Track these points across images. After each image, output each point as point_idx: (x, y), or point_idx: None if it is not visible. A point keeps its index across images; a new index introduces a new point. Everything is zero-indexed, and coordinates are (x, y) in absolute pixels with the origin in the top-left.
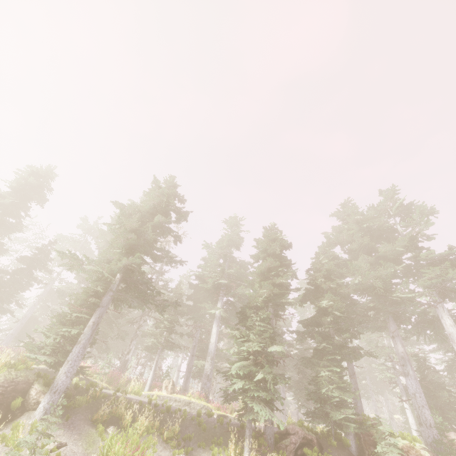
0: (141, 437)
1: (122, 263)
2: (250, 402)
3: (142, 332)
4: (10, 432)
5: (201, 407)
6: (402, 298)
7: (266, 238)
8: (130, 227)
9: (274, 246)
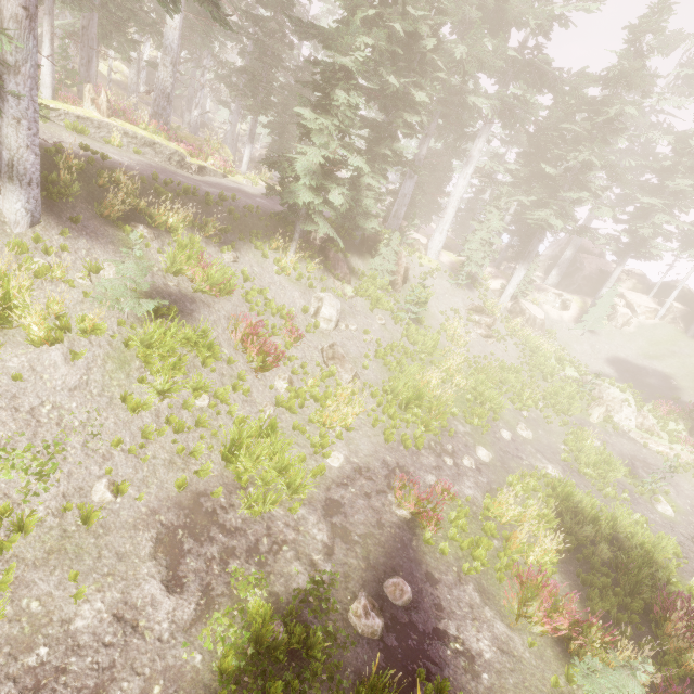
0: (204, 249)
1: None
2: (314, 216)
3: None
4: (4, 253)
5: (172, 152)
6: (473, 104)
7: None
8: None
9: None
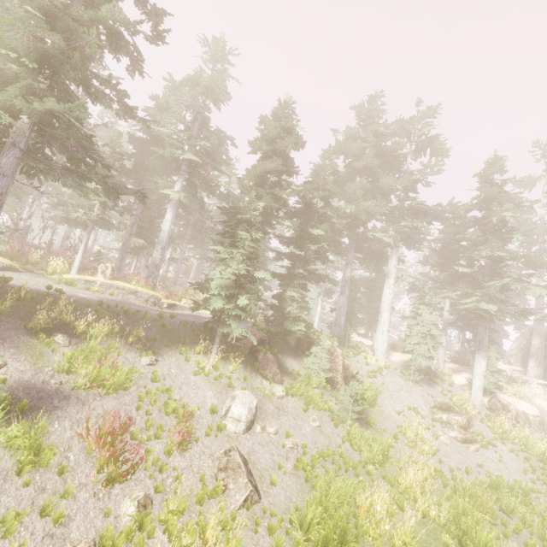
0: (108, 350)
1: (45, 106)
2: (227, 319)
3: (58, 199)
4: None
5: (149, 296)
6: (374, 237)
7: (275, 119)
8: (37, 1)
9: (287, 143)
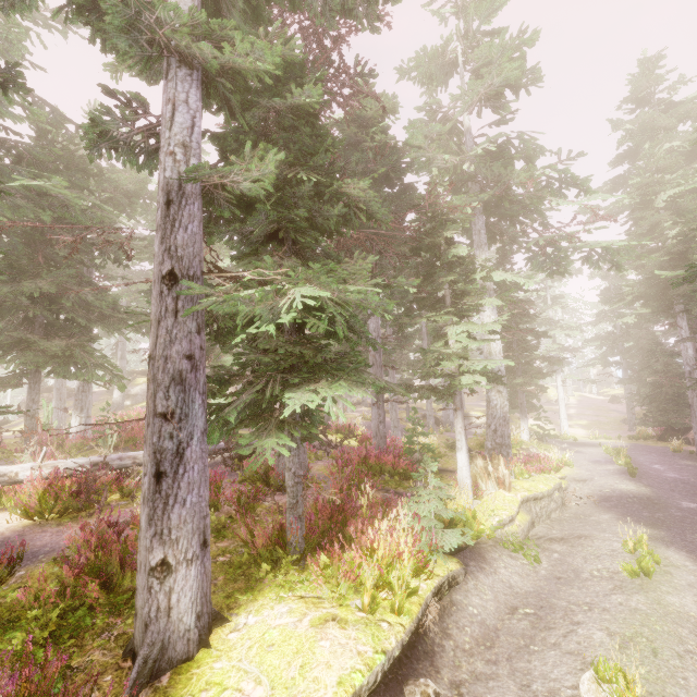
0: None
1: None
2: None
3: (431, 356)
4: None
5: (557, 489)
6: None
7: None
8: None
9: None
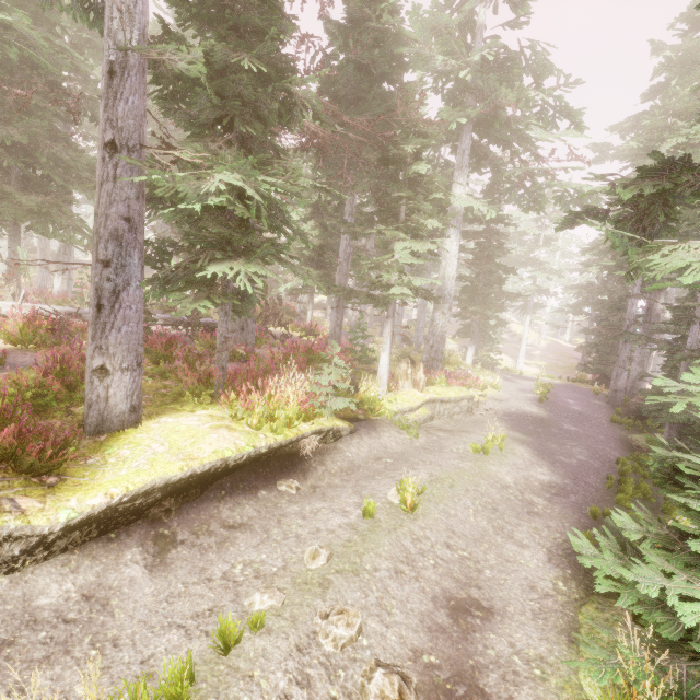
0: None
1: None
2: None
3: (366, 264)
4: None
5: (467, 400)
6: None
7: None
8: None
9: None
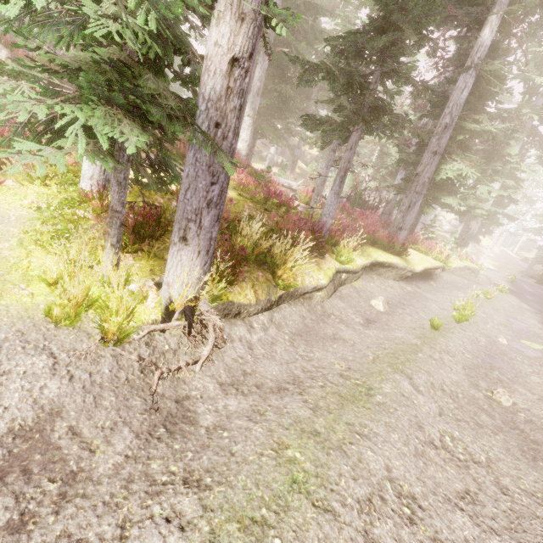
0: None
1: None
2: None
3: (472, 197)
4: None
5: (477, 271)
6: None
7: None
8: None
9: None
